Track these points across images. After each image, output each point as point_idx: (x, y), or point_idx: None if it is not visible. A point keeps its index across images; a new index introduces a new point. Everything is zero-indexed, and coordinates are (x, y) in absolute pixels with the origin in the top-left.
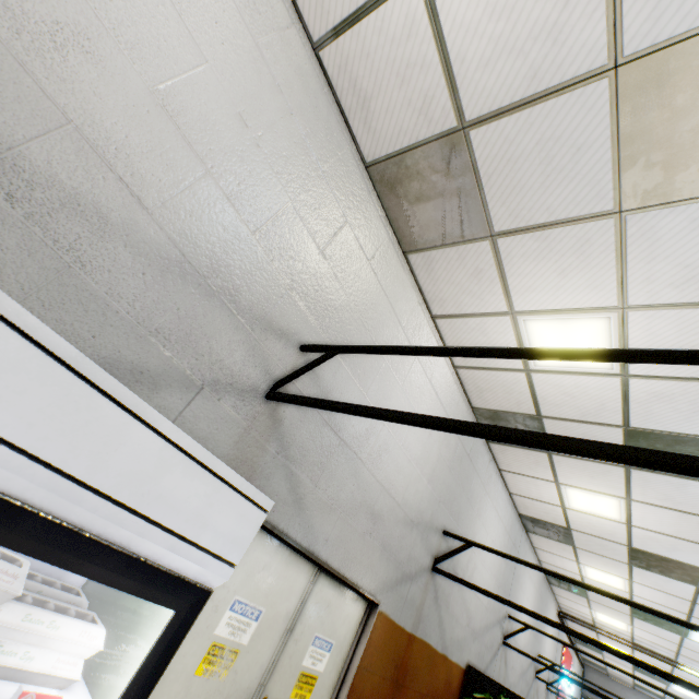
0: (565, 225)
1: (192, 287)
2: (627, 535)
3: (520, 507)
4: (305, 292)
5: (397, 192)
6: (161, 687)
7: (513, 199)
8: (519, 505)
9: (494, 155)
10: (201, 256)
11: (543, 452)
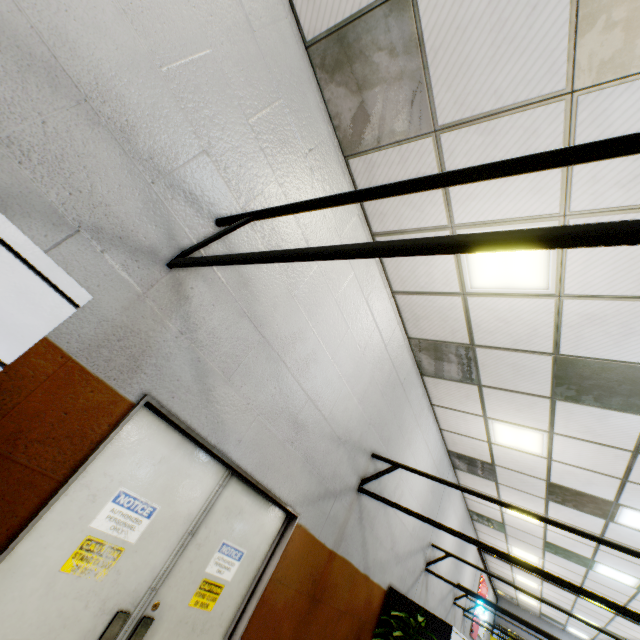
0: (512, 113)
1: (67, 102)
2: (547, 470)
3: (449, 443)
4: (225, 160)
5: (338, 79)
6: (9, 581)
7: (460, 81)
8: (448, 441)
9: (442, 23)
10: (82, 67)
11: (474, 385)
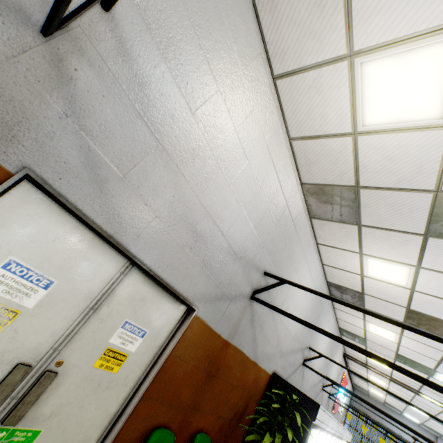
0: None
1: None
2: (408, 299)
3: (328, 276)
4: None
5: None
6: None
7: None
8: (328, 274)
9: None
10: None
11: (354, 225)
